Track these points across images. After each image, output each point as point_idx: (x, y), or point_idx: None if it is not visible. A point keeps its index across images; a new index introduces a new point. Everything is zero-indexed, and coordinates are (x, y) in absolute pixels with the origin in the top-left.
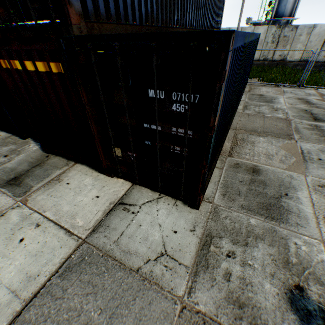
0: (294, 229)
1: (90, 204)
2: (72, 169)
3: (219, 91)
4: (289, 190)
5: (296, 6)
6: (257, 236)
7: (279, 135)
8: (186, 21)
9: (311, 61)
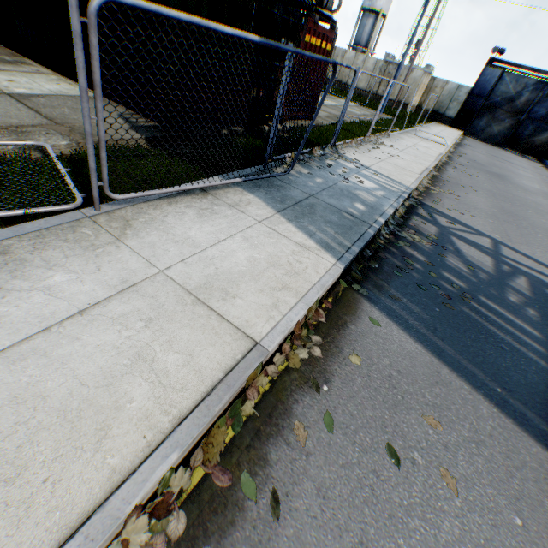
0: None
1: None
2: None
3: None
4: None
5: (371, 39)
6: None
7: None
8: None
9: None
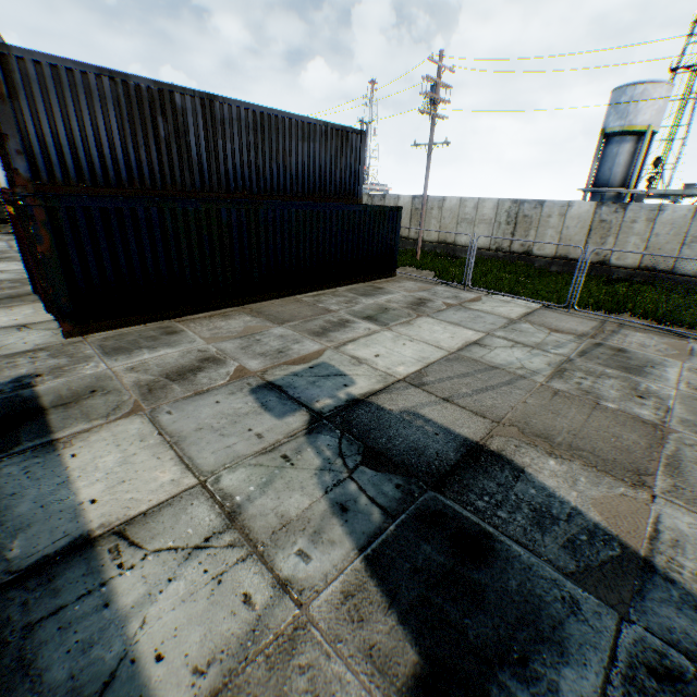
0: (107, 361)
1: (4, 322)
2: (32, 304)
3: (34, 227)
4: (166, 347)
5: (633, 171)
6: (73, 356)
7: (276, 320)
8: (229, 185)
9: (472, 250)
